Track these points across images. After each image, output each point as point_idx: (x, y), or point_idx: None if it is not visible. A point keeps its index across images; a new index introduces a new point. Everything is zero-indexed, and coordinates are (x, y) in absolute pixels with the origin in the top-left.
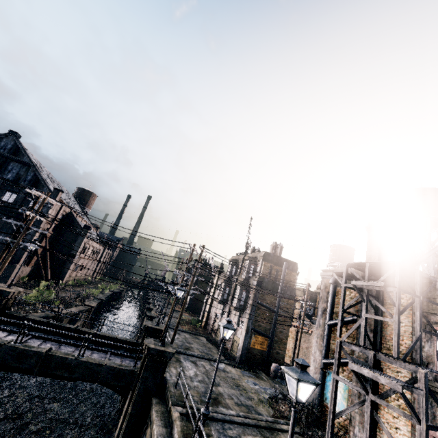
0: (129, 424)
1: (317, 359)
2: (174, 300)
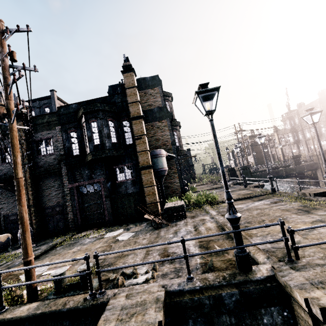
0: None
1: None
2: (311, 135)
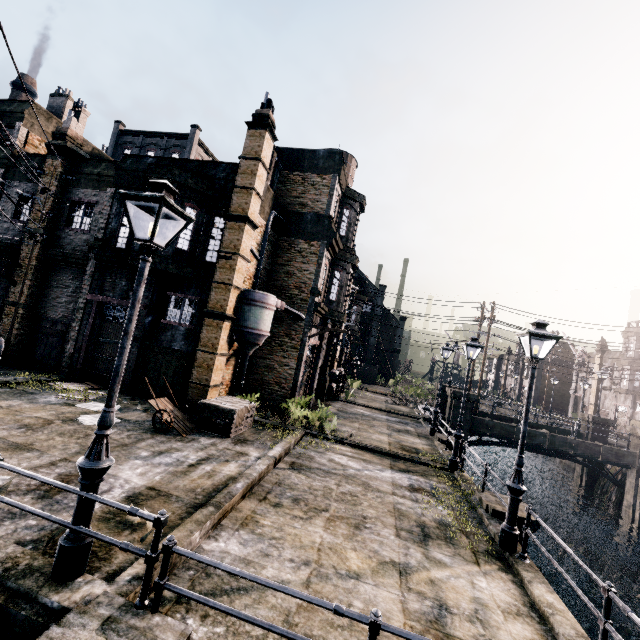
0: None
1: None
2: None
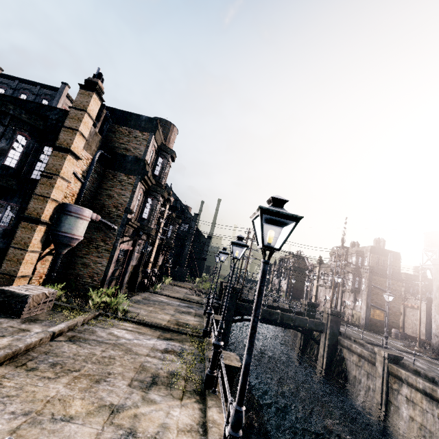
0: (329, 349)
1: (437, 320)
2: (333, 284)
